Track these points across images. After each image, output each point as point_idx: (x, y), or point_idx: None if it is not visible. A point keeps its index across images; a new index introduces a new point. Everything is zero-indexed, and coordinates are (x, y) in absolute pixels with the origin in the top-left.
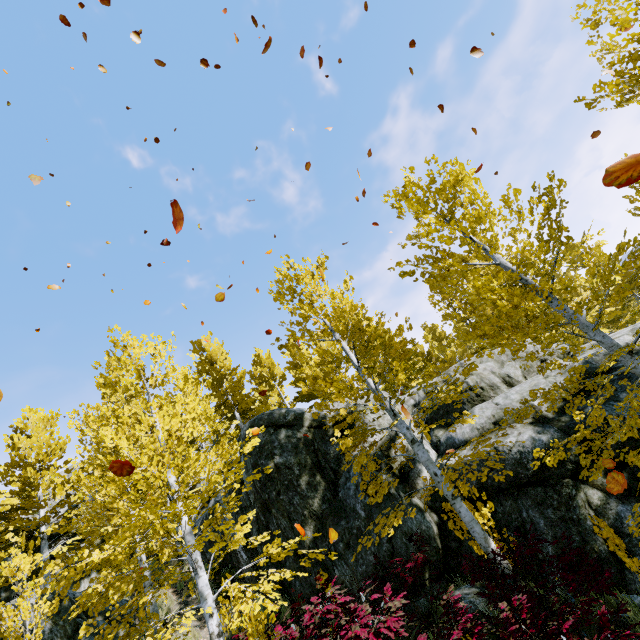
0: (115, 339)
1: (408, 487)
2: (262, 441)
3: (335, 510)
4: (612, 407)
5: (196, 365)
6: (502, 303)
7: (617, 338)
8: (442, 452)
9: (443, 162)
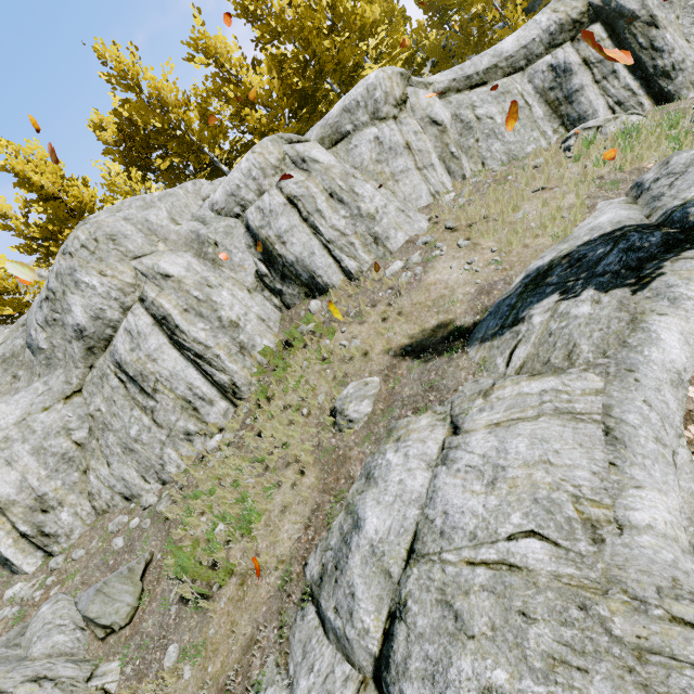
0: None
1: None
2: None
3: None
4: None
5: None
6: None
7: None
8: None
9: None
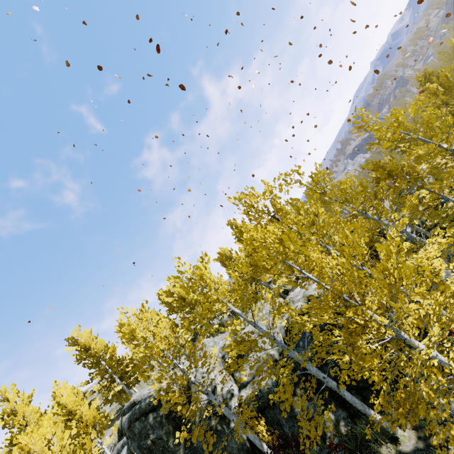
0: (21, 445)
1: (227, 418)
2: (139, 428)
3: (193, 451)
4: (298, 351)
5: (75, 357)
6: (232, 353)
7: (298, 303)
8: (240, 388)
9: (191, 272)
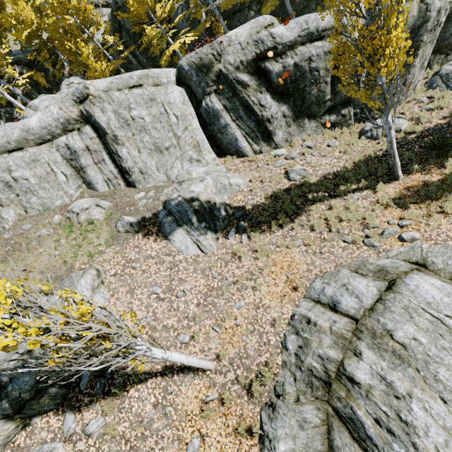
0: None
1: (198, 21)
2: None
3: (173, 34)
4: None
5: None
6: None
7: None
8: (207, 5)
9: None
